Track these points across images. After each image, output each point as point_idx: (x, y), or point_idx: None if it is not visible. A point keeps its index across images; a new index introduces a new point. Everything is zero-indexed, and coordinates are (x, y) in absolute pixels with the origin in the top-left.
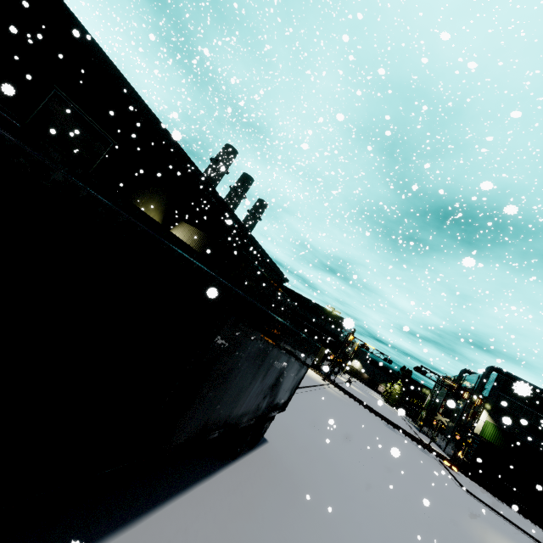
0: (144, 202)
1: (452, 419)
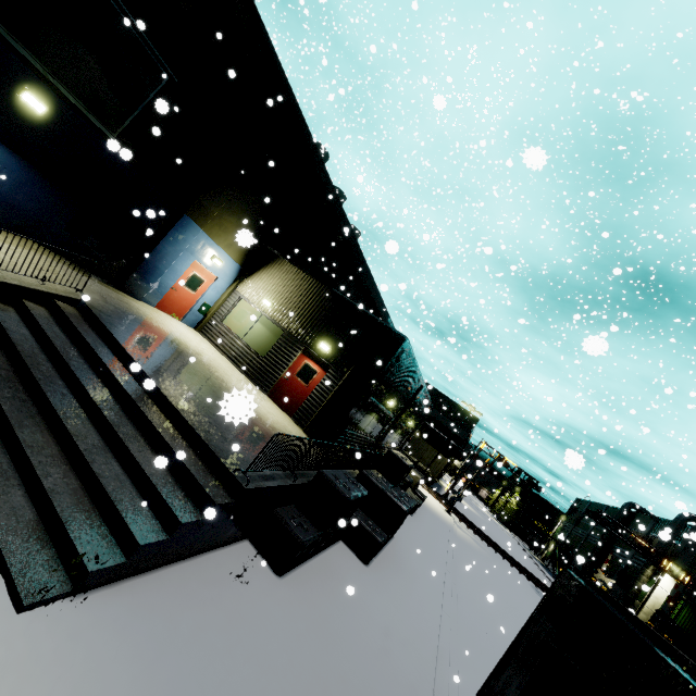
0: (218, 214)
1: (607, 571)
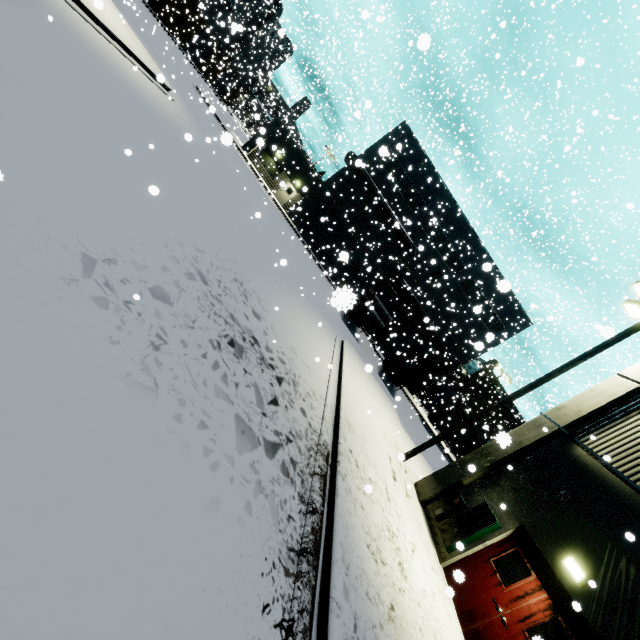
0: None
1: None
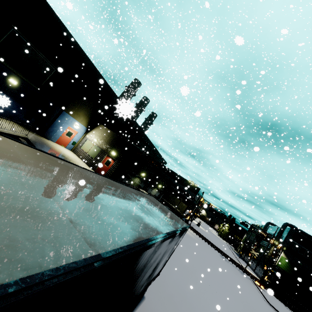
0: (76, 110)
1: (260, 252)
